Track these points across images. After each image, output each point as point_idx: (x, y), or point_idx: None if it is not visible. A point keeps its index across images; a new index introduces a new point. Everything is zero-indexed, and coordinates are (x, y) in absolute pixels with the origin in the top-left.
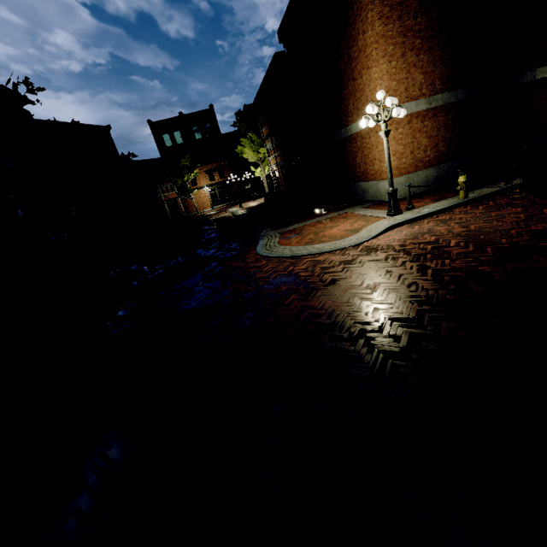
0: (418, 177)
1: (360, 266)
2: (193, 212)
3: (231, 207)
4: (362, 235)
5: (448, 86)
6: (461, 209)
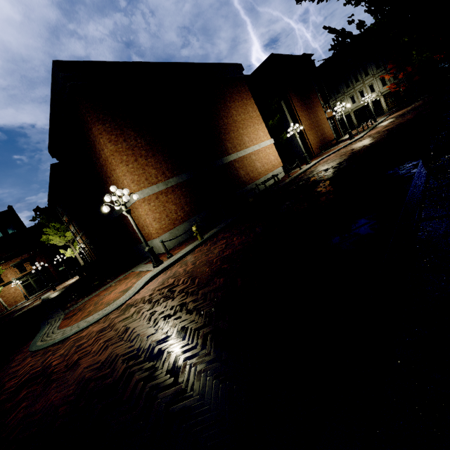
0: (178, 230)
1: (110, 330)
2: (2, 311)
3: (47, 292)
4: (129, 293)
5: (175, 173)
6: (199, 248)
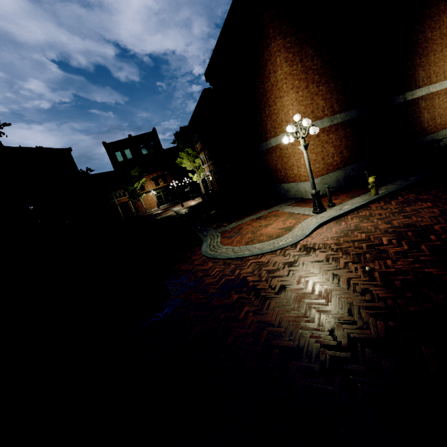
0: (330, 177)
1: (304, 268)
2: (142, 212)
3: (174, 206)
4: (296, 233)
5: (343, 108)
6: (377, 205)
